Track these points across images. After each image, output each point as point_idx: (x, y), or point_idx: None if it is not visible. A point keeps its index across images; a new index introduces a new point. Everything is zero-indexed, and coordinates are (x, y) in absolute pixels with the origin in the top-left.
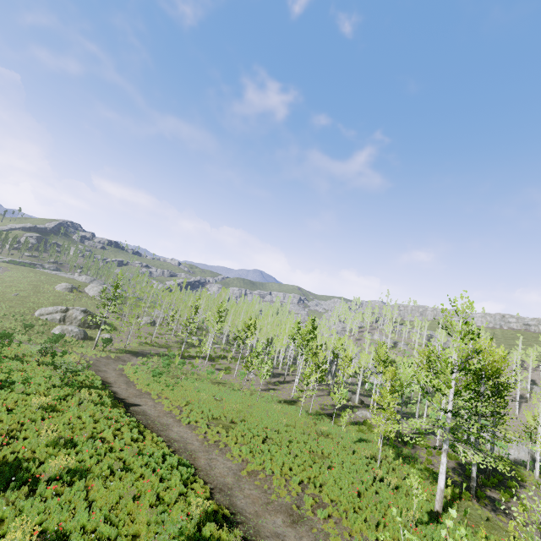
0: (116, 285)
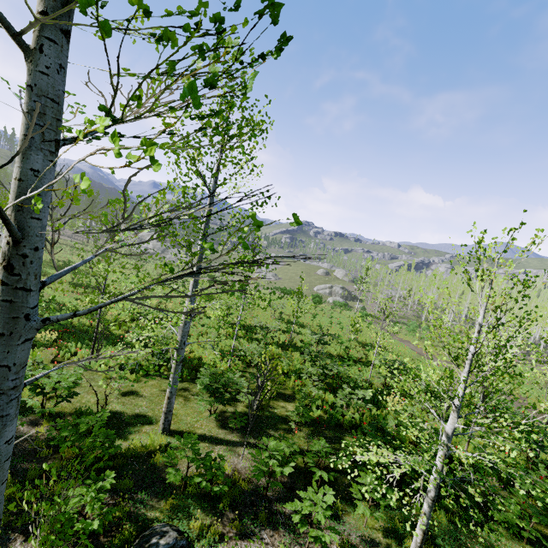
0: (366, 267)
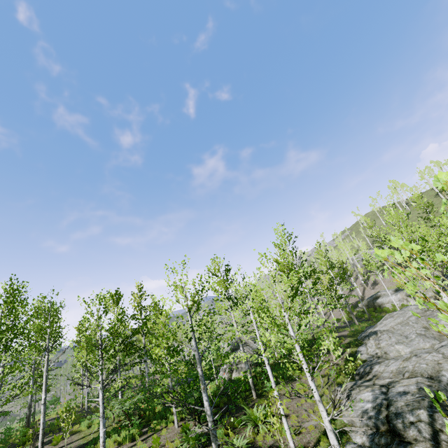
0: None
